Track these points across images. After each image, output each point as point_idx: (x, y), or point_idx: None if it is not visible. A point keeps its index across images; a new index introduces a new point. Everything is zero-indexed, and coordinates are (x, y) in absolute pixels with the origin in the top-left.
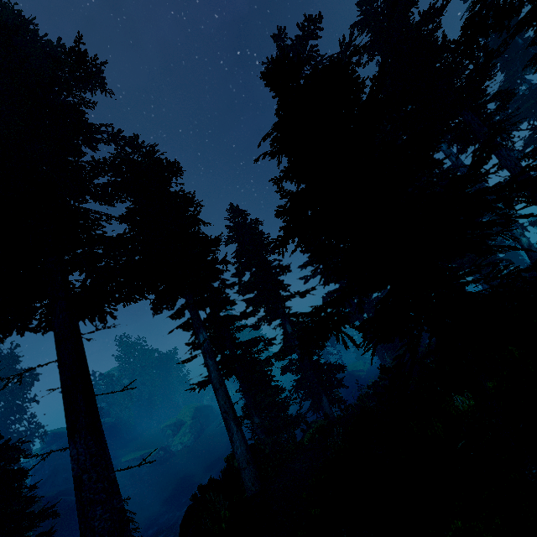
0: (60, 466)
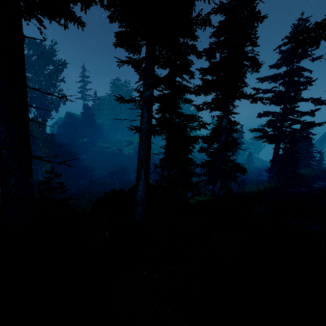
0: (69, 131)
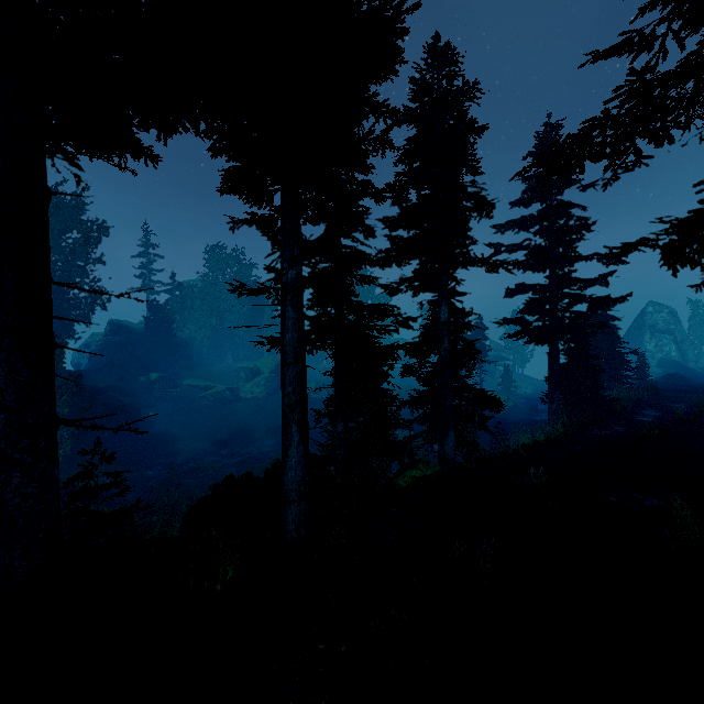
0: (117, 362)
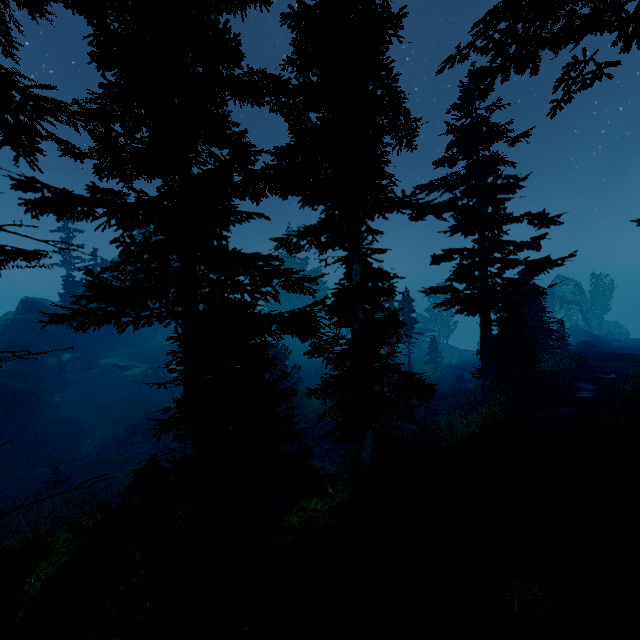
0: (20, 342)
